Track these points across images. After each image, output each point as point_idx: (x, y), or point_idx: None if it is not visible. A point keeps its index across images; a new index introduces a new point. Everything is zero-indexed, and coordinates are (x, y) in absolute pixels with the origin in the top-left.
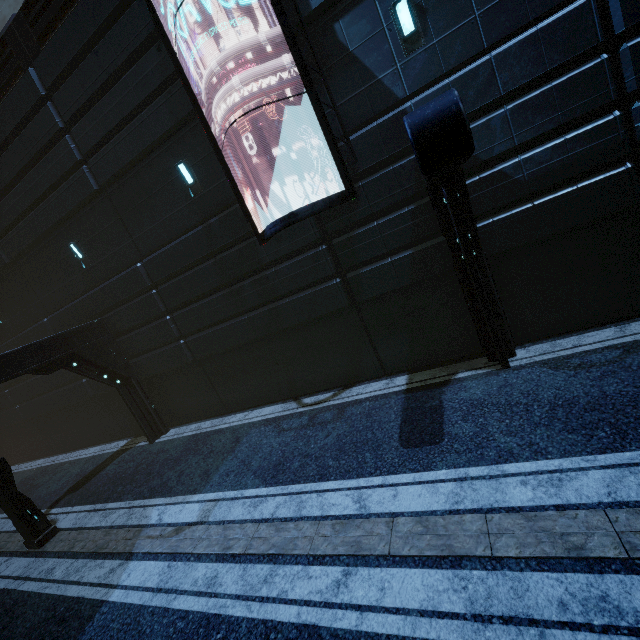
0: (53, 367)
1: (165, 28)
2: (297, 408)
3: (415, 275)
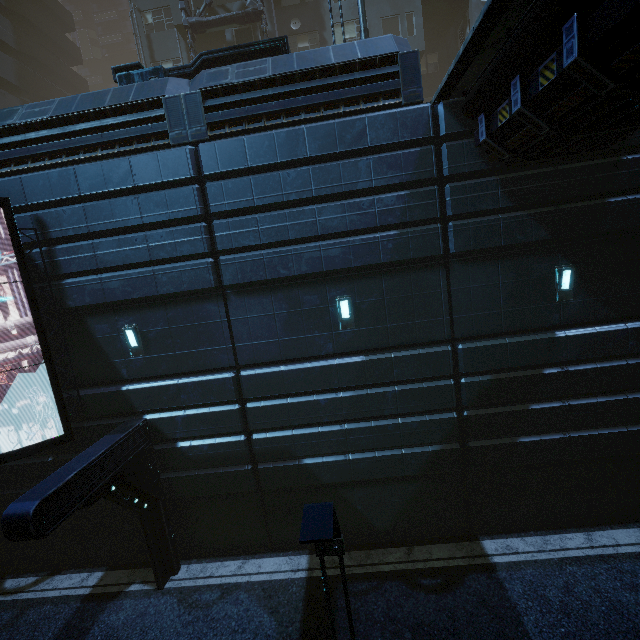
0: None
1: None
2: None
3: None
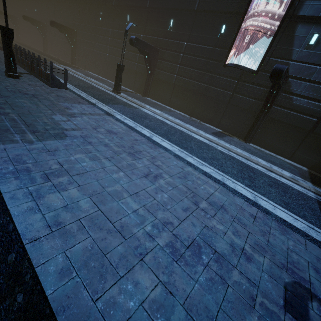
0: (143, 53)
1: None
2: (189, 117)
3: (249, 107)
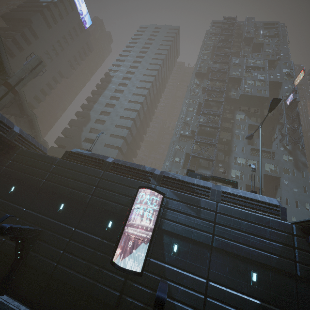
0: (15, 238)
1: (135, 202)
2: None
3: None
